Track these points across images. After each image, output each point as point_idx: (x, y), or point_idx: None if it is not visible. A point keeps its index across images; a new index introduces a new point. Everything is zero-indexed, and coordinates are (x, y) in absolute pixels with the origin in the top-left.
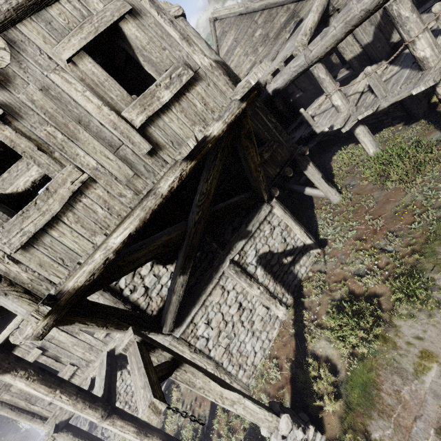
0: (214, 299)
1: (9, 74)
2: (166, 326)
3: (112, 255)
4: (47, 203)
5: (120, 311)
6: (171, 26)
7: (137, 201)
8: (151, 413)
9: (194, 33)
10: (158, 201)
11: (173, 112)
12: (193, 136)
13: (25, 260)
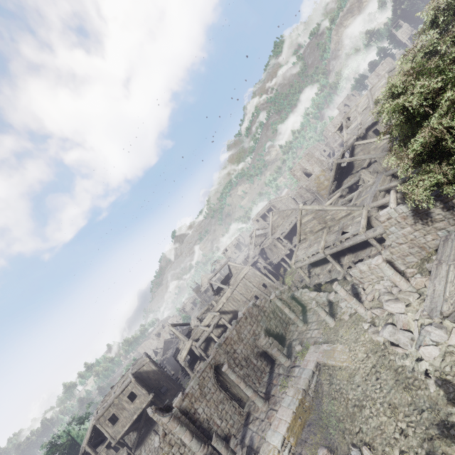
0: (147, 442)
1: (117, 403)
2: (133, 450)
3: (125, 431)
4: (118, 423)
5: (124, 444)
6: (140, 387)
7: (130, 421)
8: (126, 454)
9: (152, 364)
10: (133, 421)
11: (138, 403)
12: (139, 410)
13: (114, 433)
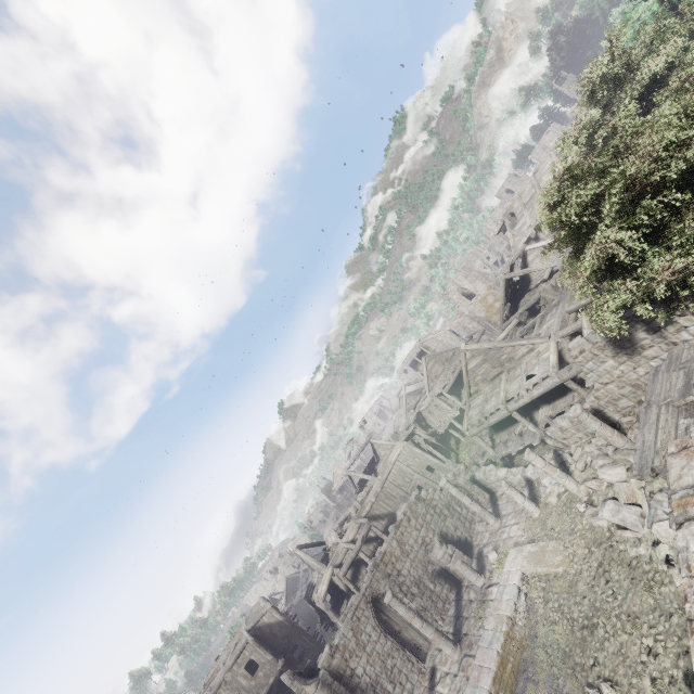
0: None
1: (231, 680)
2: None
3: None
4: None
5: None
6: (262, 651)
7: None
8: None
9: (276, 612)
10: None
11: (262, 677)
12: (265, 688)
13: None
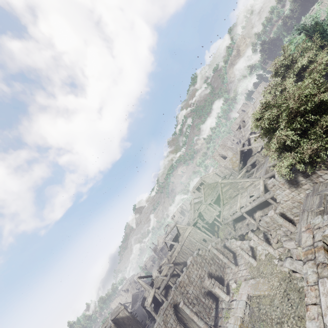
0: None
1: None
2: None
3: None
4: None
5: None
6: None
7: None
8: None
9: (126, 311)
10: None
11: None
12: None
13: None
